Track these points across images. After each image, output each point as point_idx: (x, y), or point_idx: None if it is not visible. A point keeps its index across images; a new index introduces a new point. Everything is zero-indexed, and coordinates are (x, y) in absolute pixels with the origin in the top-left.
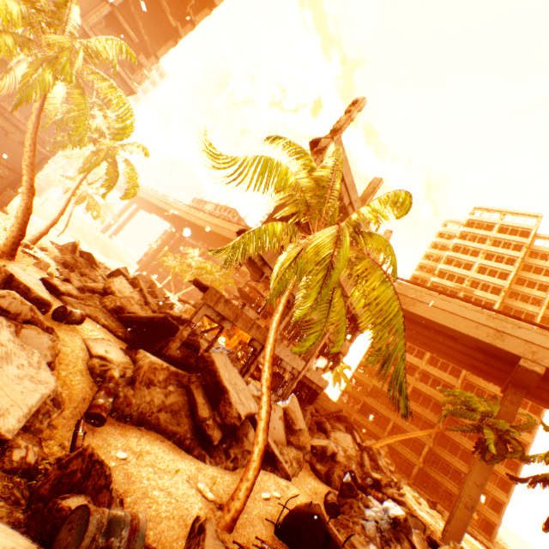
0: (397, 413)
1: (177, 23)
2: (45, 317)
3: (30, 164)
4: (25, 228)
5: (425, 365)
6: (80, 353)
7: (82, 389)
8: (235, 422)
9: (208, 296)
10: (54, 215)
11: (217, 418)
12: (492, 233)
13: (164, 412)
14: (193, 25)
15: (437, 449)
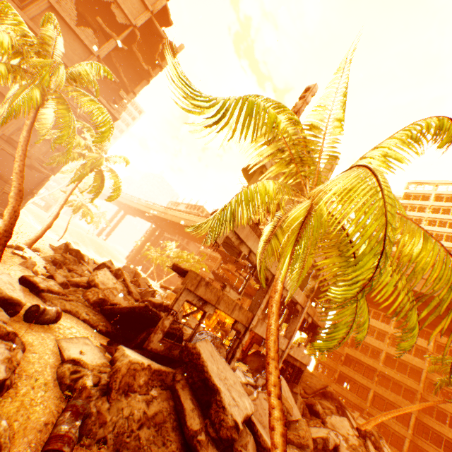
0: (375, 381)
1: (148, 67)
2: (10, 320)
3: (19, 171)
4: (11, 229)
5: (393, 330)
6: (49, 359)
7: (44, 410)
8: (232, 435)
9: (187, 280)
10: (48, 220)
11: (210, 429)
12: (430, 202)
13: (146, 427)
14: (161, 68)
15: (424, 418)
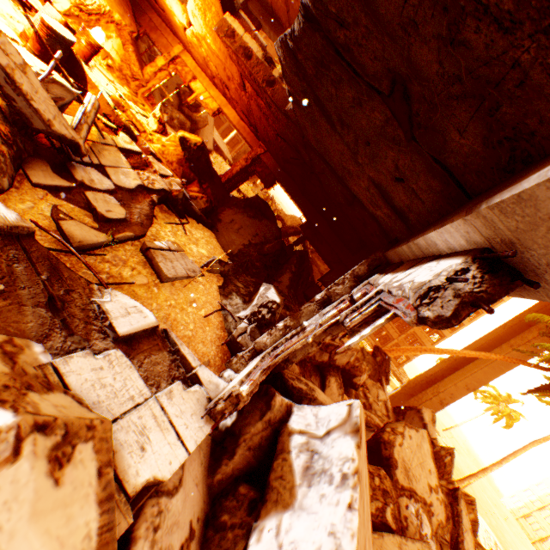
0: None
1: None
2: None
3: None
4: None
5: None
6: None
7: None
8: None
9: None
10: None
11: None
12: None
13: None
14: None
15: None
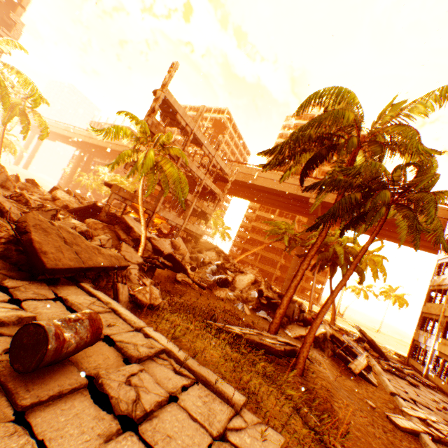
0: (263, 249)
1: None
2: None
3: None
4: None
5: (276, 218)
6: None
7: None
8: (138, 237)
9: (113, 189)
10: None
11: (130, 238)
12: None
13: None
14: None
15: (288, 264)
